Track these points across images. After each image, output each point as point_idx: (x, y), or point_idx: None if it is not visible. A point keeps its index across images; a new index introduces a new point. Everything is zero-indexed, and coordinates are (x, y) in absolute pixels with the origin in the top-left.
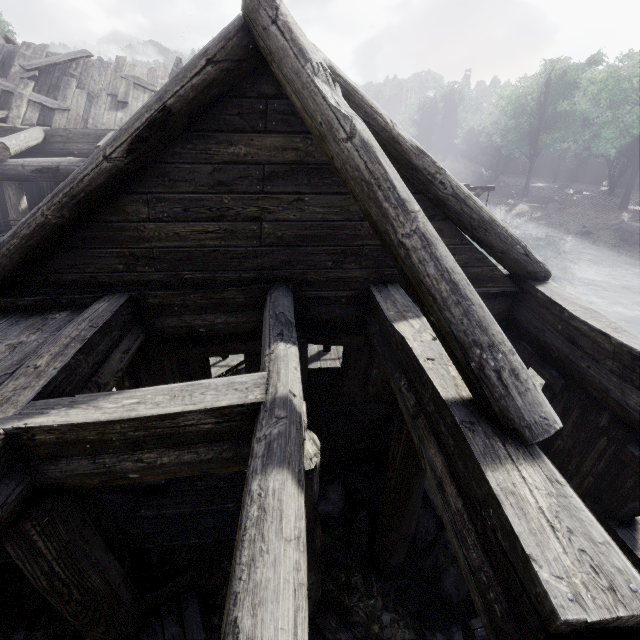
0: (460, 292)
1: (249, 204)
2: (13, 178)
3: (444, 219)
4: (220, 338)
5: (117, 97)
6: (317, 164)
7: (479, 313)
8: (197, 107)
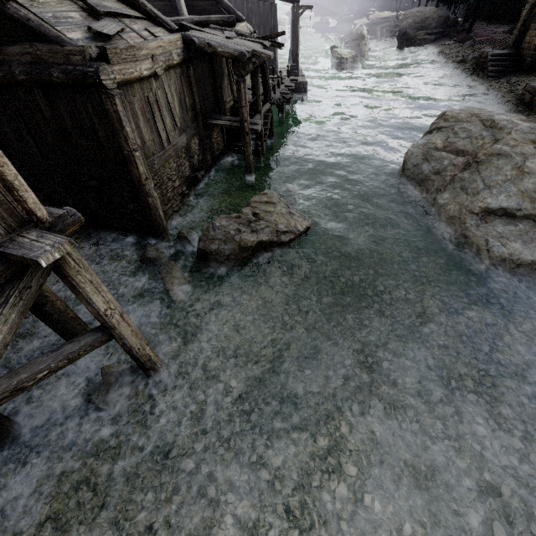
0: (179, 2)
1: None
2: None
3: (212, 1)
4: None
5: None
6: None
7: (181, 6)
8: None
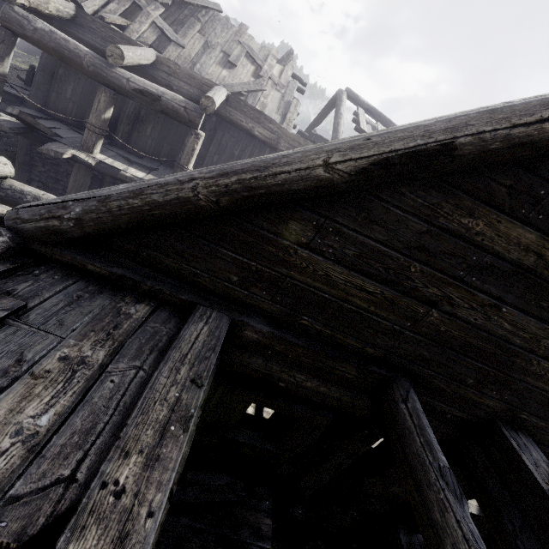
0: None
1: (436, 284)
2: (112, 86)
3: None
4: (289, 393)
5: (228, 56)
6: (548, 281)
7: None
8: (484, 160)
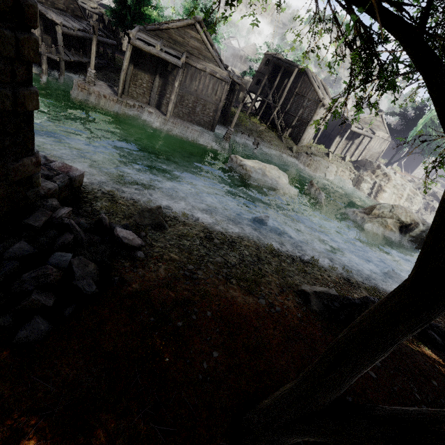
0: None
1: None
2: None
3: None
4: None
5: None
6: None
7: None
8: None
